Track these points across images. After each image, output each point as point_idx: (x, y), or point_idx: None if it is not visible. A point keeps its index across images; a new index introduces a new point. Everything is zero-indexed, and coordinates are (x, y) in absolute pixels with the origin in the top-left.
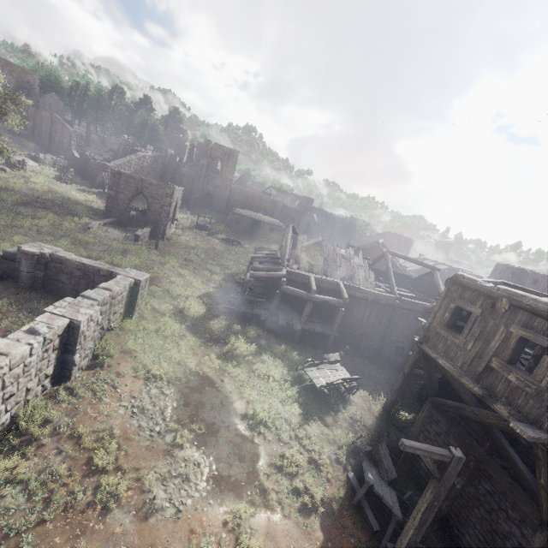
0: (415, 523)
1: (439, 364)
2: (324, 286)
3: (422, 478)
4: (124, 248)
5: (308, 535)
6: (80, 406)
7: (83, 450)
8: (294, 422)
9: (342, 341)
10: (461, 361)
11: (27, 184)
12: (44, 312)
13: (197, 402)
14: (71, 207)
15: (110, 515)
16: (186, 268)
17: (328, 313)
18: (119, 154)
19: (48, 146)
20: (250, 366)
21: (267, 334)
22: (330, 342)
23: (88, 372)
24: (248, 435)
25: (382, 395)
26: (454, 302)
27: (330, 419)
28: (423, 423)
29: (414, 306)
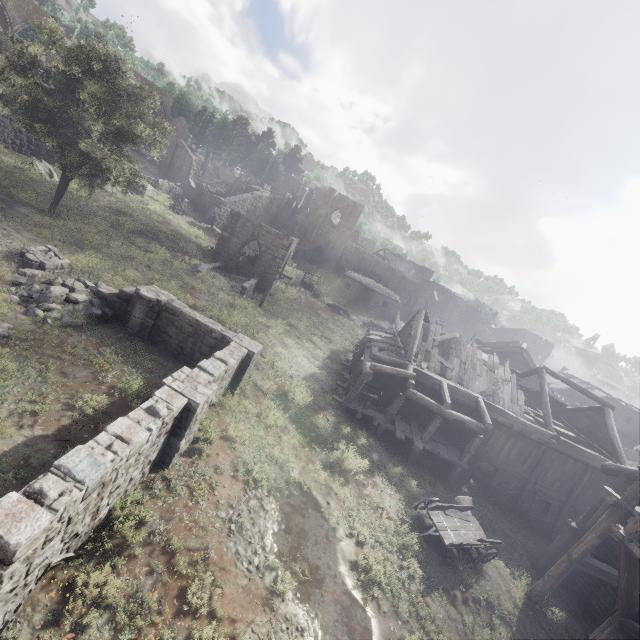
0: None
1: None
2: (457, 398)
3: None
4: (231, 302)
5: None
6: (175, 507)
7: (175, 575)
8: (414, 589)
9: (466, 473)
10: None
11: (144, 211)
12: (162, 385)
13: (300, 530)
14: (183, 244)
15: None
16: (289, 335)
17: (455, 433)
18: (233, 189)
19: (166, 171)
20: (360, 488)
21: (379, 445)
22: (455, 473)
23: (186, 460)
24: (359, 597)
25: (524, 572)
26: None
27: (458, 596)
28: None
29: (577, 452)
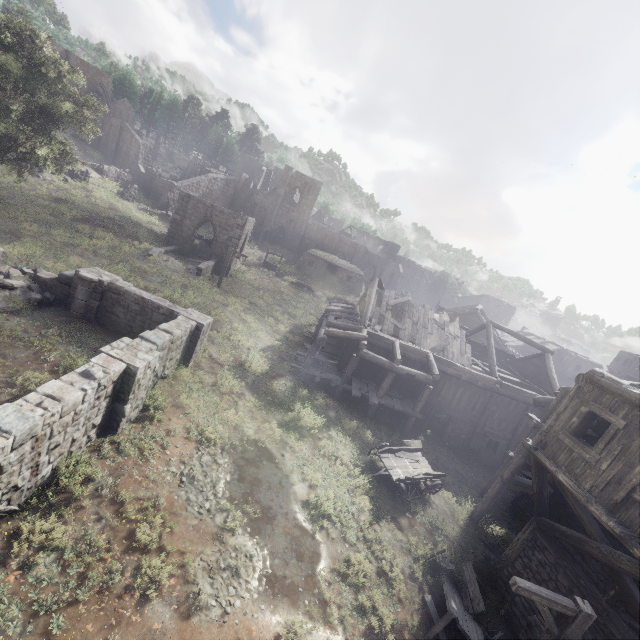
0: None
1: (559, 480)
2: (409, 355)
3: (515, 616)
4: (185, 283)
5: None
6: (125, 465)
7: (125, 520)
8: (363, 519)
9: (423, 423)
10: (591, 483)
11: (88, 198)
12: (100, 353)
13: (253, 479)
14: (132, 229)
15: (148, 605)
16: (249, 313)
17: (410, 388)
18: (187, 173)
19: (113, 157)
20: (315, 441)
21: (337, 404)
22: (410, 423)
23: (136, 426)
24: (309, 528)
25: (469, 499)
26: (586, 405)
27: (406, 522)
28: (523, 546)
29: (518, 394)
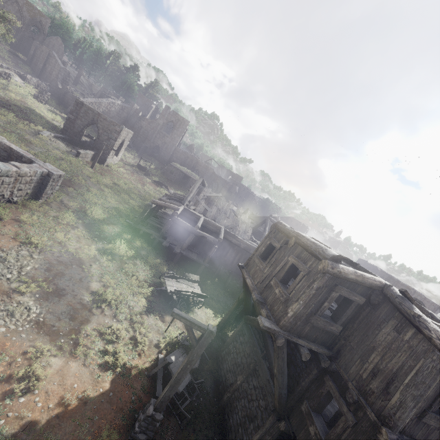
0: (172, 381)
1: (246, 282)
2: (209, 227)
3: (221, 376)
4: (61, 156)
5: (96, 383)
6: None
7: None
8: (136, 310)
9: (213, 274)
10: (258, 280)
11: (4, 90)
12: None
13: (58, 271)
14: (32, 116)
15: None
16: (110, 188)
17: (208, 249)
18: (96, 97)
19: (39, 73)
20: (122, 264)
21: (151, 249)
22: (200, 269)
23: None
24: (89, 305)
25: (223, 316)
26: (270, 240)
27: (169, 318)
28: (236, 335)
29: None
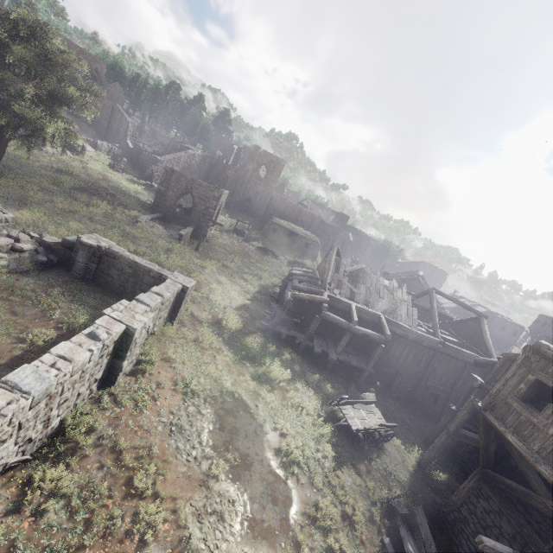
0: None
1: (508, 440)
2: (364, 317)
3: None
4: (169, 247)
5: None
6: (122, 416)
7: (123, 468)
8: (327, 466)
9: (373, 376)
10: (539, 445)
11: (85, 169)
12: (102, 315)
13: (232, 428)
14: (122, 198)
15: (146, 549)
16: (223, 274)
17: (363, 346)
18: (169, 149)
19: (105, 133)
20: (284, 393)
21: (300, 359)
22: (363, 377)
23: (130, 379)
24: (282, 474)
25: (416, 447)
26: (533, 374)
27: (363, 468)
28: (468, 494)
29: (458, 353)
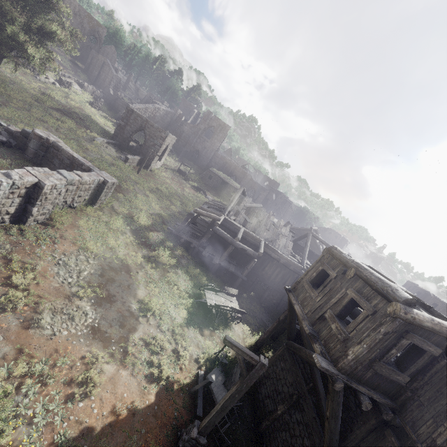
0: (218, 407)
1: (294, 308)
2: (249, 239)
3: (259, 400)
4: (113, 162)
5: (143, 394)
6: (22, 242)
7: (8, 269)
8: (178, 322)
9: (249, 287)
10: (309, 309)
11: (66, 98)
12: (23, 169)
13: (109, 277)
14: (89, 123)
15: (4, 314)
16: (154, 193)
17: (245, 262)
18: (143, 102)
19: (94, 80)
20: (165, 272)
21: (191, 258)
22: (237, 282)
23: (41, 226)
24: (136, 314)
25: (260, 334)
26: (322, 266)
27: (208, 332)
28: (276, 359)
29: None
